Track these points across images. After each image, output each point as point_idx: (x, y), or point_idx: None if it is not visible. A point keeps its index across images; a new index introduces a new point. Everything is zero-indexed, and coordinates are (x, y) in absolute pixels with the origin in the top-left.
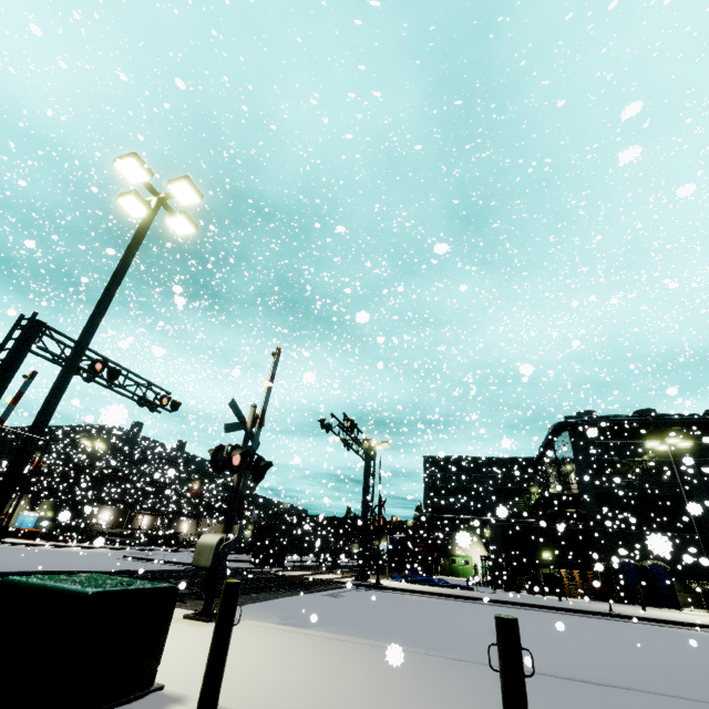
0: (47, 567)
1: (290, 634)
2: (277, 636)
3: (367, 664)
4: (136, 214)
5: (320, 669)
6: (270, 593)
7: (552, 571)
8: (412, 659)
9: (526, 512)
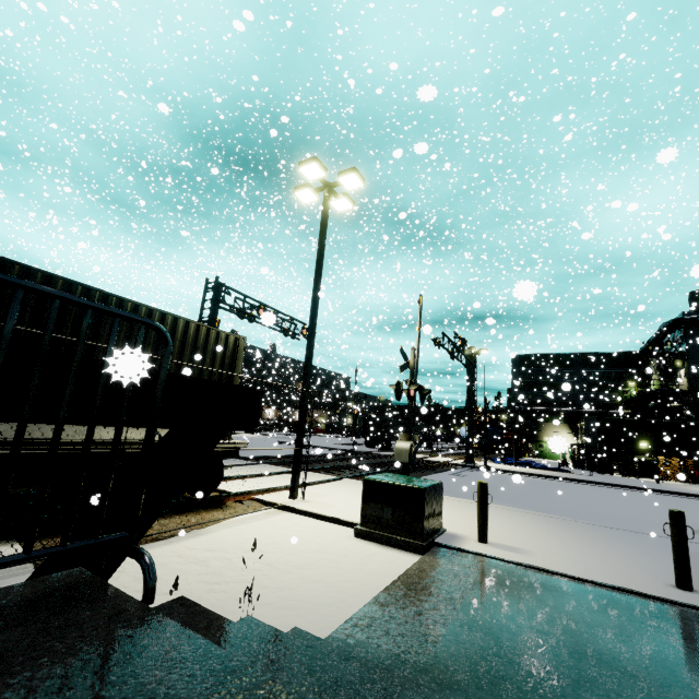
0: (247, 451)
1: (471, 504)
2: (464, 505)
3: (540, 524)
4: (307, 201)
5: (516, 526)
6: (413, 473)
7: (648, 458)
8: (567, 523)
9: (621, 404)
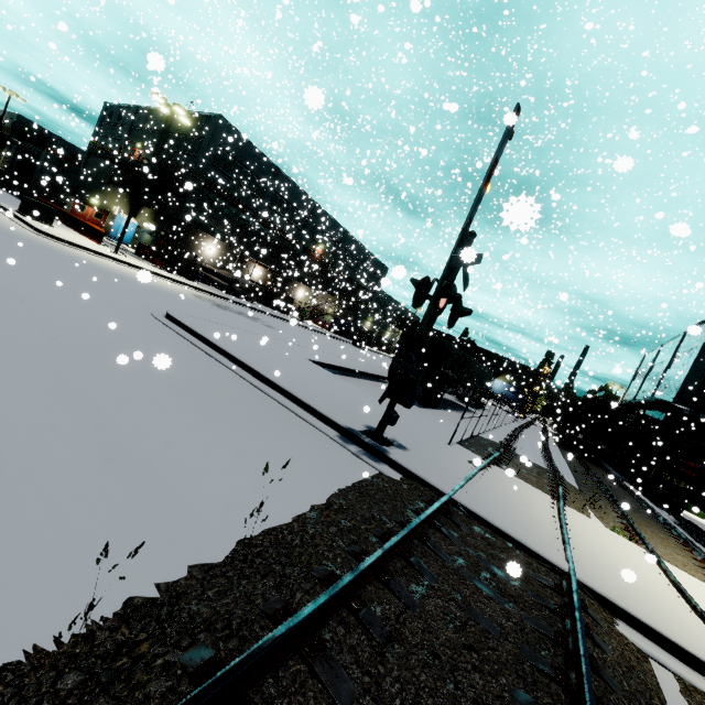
0: None
1: None
2: None
3: None
4: None
5: None
6: None
7: None
8: None
9: None
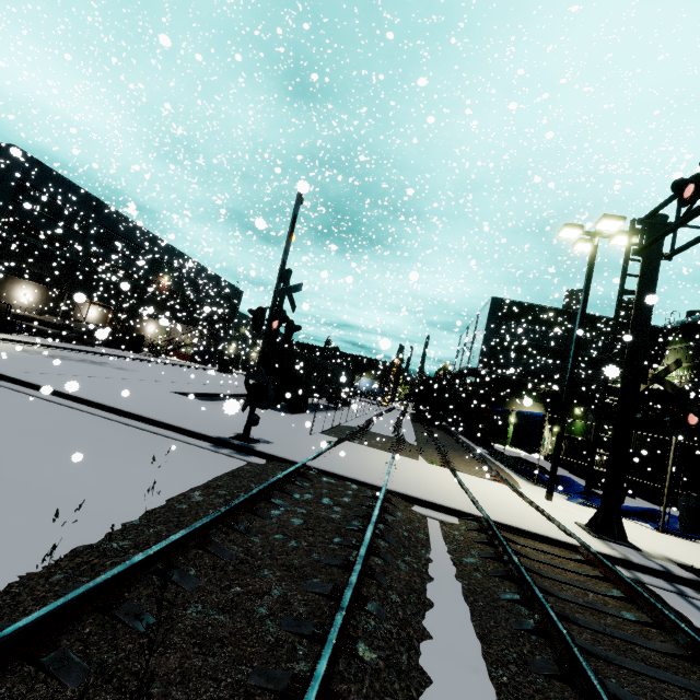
0: None
1: None
2: None
3: None
4: None
5: None
6: None
7: None
8: None
9: None
